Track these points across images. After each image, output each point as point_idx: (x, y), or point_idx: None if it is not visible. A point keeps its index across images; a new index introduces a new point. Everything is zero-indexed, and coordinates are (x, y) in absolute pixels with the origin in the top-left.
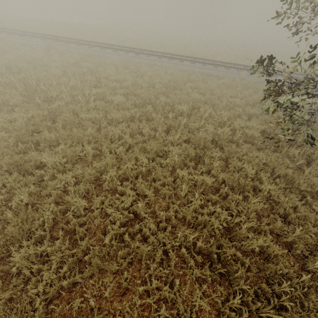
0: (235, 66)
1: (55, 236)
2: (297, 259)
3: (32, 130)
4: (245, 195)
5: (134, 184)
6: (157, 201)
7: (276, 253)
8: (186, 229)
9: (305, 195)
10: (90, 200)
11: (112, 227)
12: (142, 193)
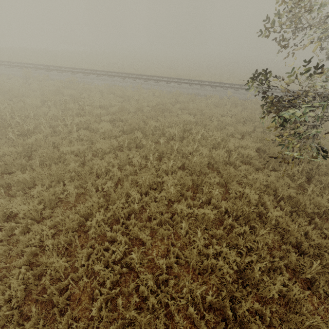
0: (221, 85)
1: (26, 314)
2: (320, 298)
3: (3, 170)
4: (252, 225)
5: (126, 226)
6: (155, 245)
7: (297, 297)
8: (191, 277)
9: (312, 216)
10: (73, 254)
11: (100, 290)
12: (137, 236)
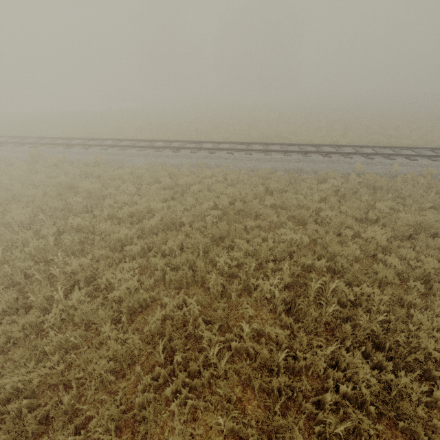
0: (338, 148)
1: None
2: None
3: None
4: None
5: None
6: None
7: None
8: None
9: None
10: None
11: None
12: None
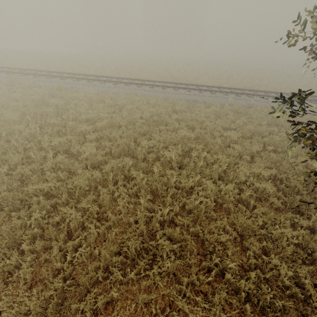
0: (221, 89)
1: None
2: None
3: None
4: None
5: None
6: None
7: None
8: None
9: None
10: None
11: None
12: None
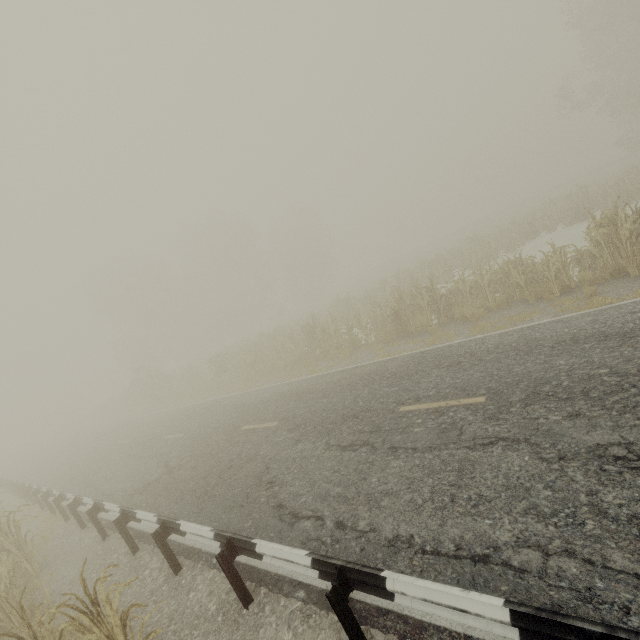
0: None
1: None
2: None
3: None
4: None
5: None
6: None
7: None
8: None
9: None
10: None
11: None
12: None
